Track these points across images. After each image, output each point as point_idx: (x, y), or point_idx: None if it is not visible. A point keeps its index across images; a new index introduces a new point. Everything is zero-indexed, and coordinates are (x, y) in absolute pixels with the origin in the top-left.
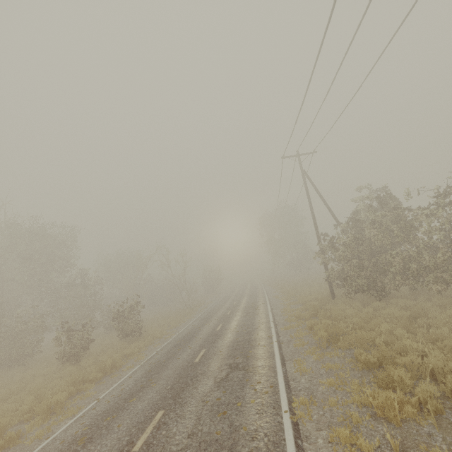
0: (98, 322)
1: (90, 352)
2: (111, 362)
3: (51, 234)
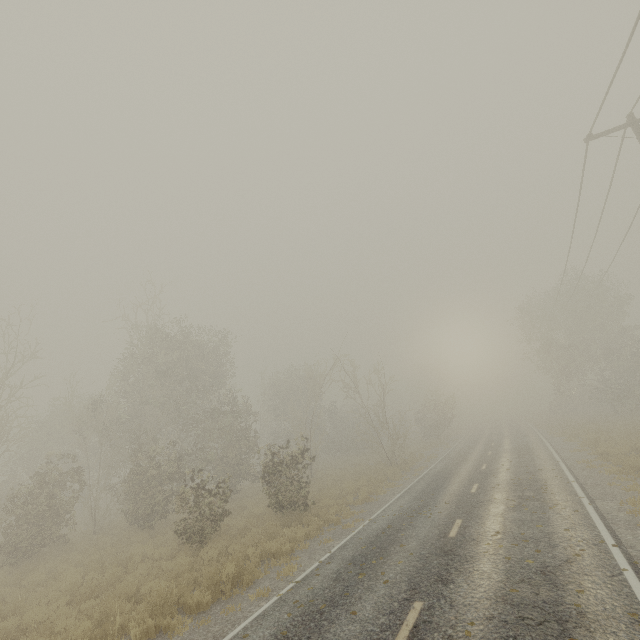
0: (256, 472)
1: (229, 527)
2: (233, 572)
3: (195, 341)
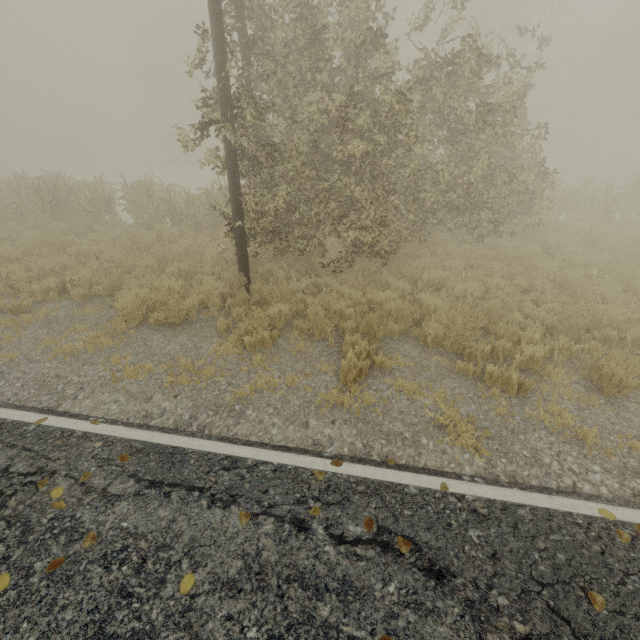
0: None
1: None
2: None
3: None
